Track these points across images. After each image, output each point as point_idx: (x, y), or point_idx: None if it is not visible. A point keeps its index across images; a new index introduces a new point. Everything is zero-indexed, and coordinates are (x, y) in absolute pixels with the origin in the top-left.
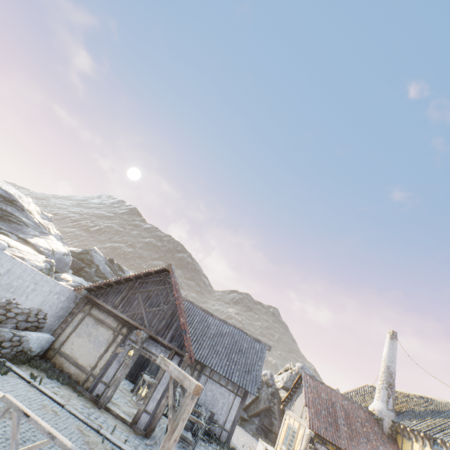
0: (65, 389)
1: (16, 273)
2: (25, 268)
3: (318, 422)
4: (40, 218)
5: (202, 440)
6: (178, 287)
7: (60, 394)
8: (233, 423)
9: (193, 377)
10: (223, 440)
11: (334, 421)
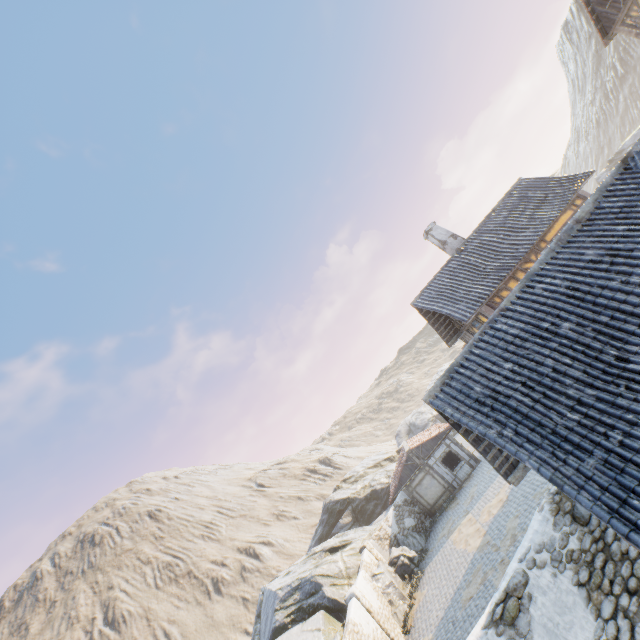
0: None
1: None
2: None
3: None
4: None
5: None
6: None
7: None
8: None
9: None
10: None
11: None
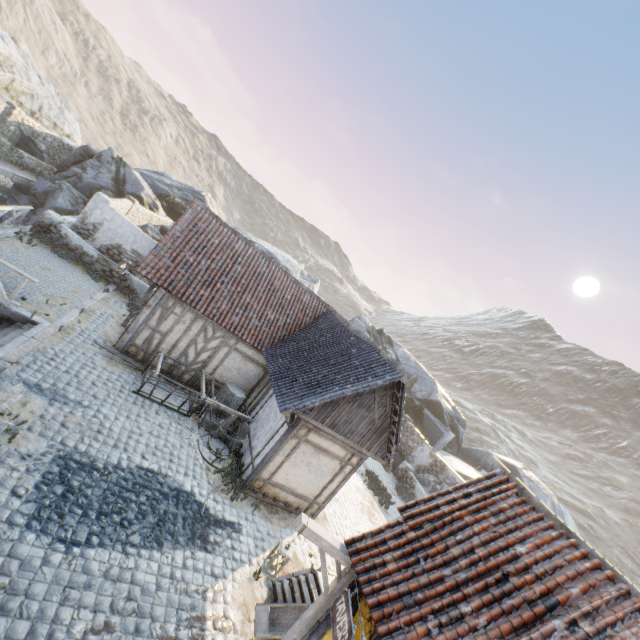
0: (124, 311)
1: (118, 223)
2: (124, 221)
3: (396, 564)
4: (300, 277)
5: (201, 436)
6: (252, 252)
7: (110, 305)
8: (262, 459)
9: (267, 387)
10: (245, 478)
11: (484, 632)
